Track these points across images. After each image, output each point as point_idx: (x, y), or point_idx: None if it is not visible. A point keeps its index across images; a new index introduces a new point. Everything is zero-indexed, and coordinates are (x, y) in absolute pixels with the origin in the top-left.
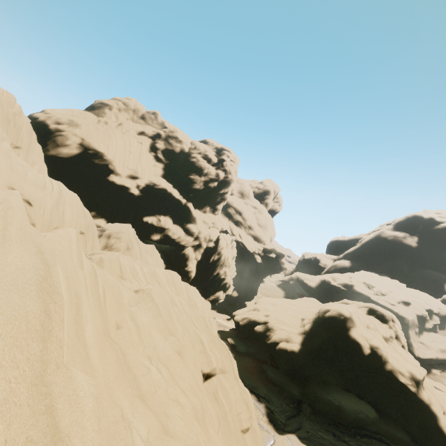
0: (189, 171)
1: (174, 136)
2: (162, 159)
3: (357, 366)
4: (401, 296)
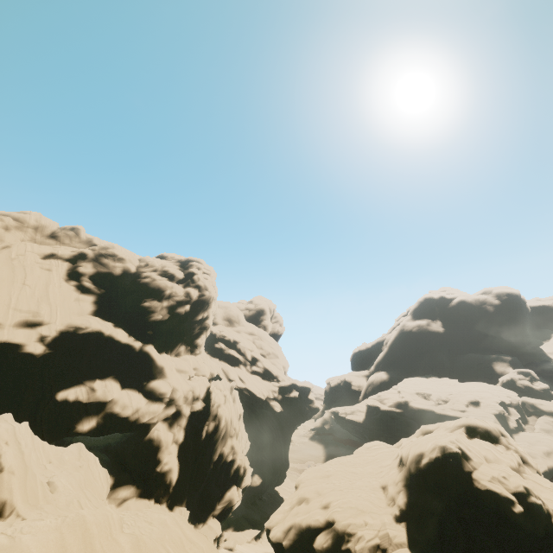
0: (141, 297)
1: (110, 254)
2: (92, 289)
3: (512, 548)
4: (465, 396)
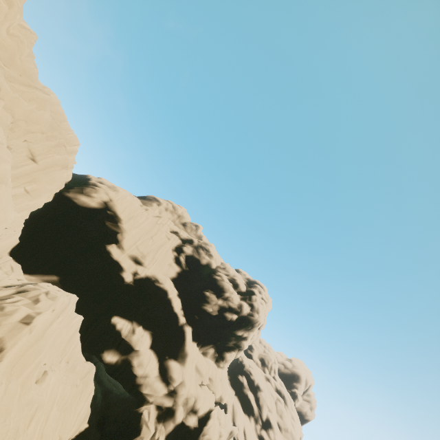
0: (207, 287)
1: (206, 248)
2: (182, 263)
3: None
4: None
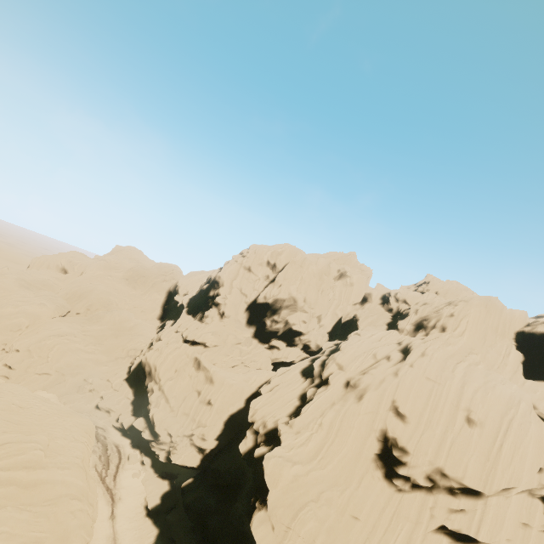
0: None
1: None
2: None
3: None
4: None
